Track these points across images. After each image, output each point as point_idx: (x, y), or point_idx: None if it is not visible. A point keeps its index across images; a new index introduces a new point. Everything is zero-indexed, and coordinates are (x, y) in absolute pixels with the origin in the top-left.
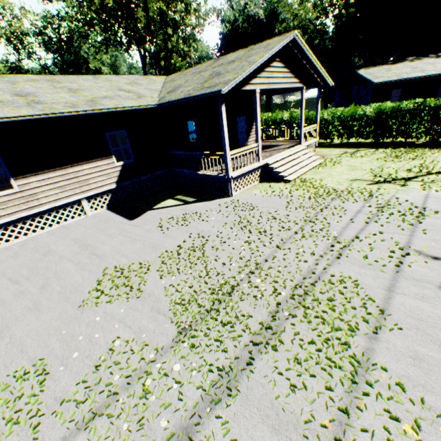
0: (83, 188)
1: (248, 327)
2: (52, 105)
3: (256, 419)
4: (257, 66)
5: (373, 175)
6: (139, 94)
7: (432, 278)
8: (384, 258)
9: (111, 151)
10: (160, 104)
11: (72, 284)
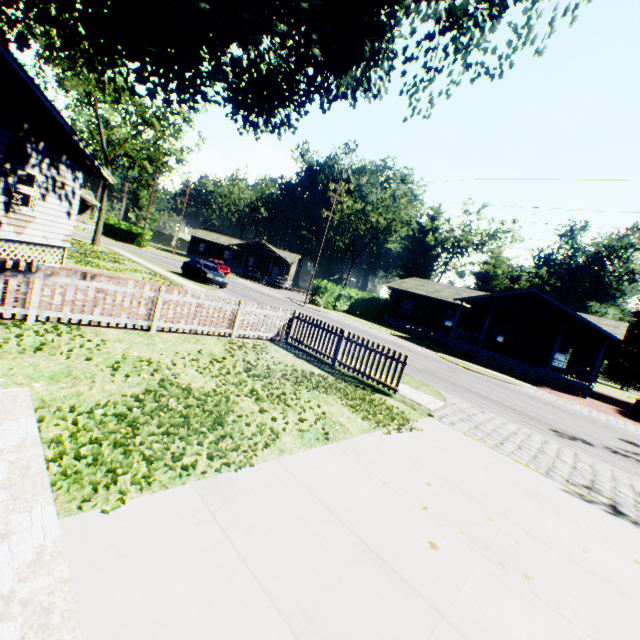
0: None
1: None
2: None
3: None
4: None
5: None
6: None
7: None
8: None
9: None
10: None
11: None
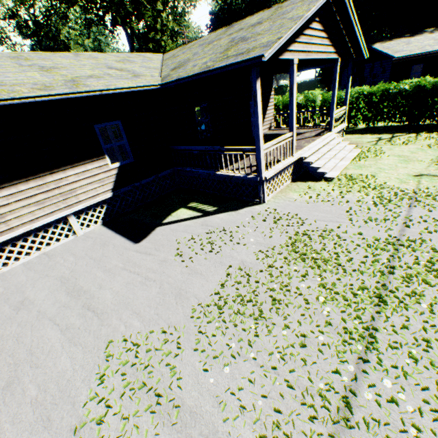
0: (69, 201)
1: None
2: (13, 86)
3: None
4: (302, 23)
5: None
6: (135, 73)
7: None
8: None
9: (103, 149)
10: (165, 84)
11: (56, 379)
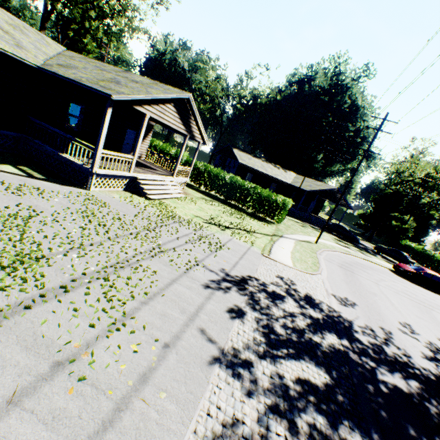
0: None
1: (43, 284)
2: None
3: (12, 342)
4: (152, 98)
5: (211, 218)
6: (20, 43)
7: (202, 279)
8: (183, 264)
9: None
10: (44, 69)
11: None
